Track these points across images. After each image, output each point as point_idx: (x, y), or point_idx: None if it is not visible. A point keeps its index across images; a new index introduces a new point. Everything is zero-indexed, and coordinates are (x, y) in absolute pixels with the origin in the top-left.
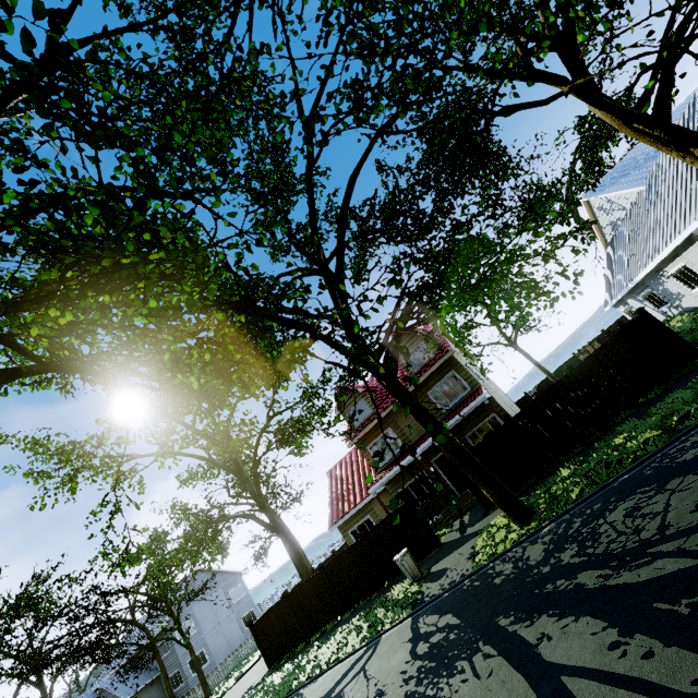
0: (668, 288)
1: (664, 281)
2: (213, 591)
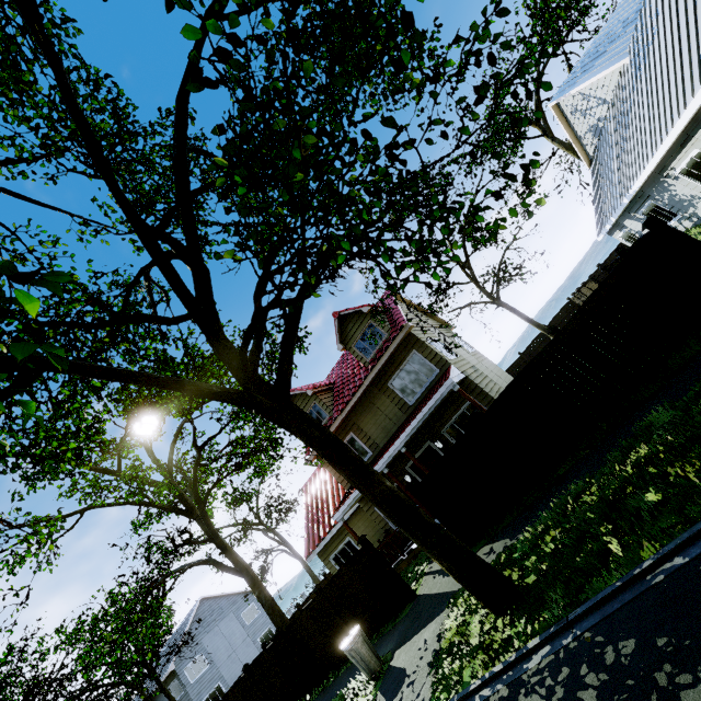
0: (676, 193)
1: (671, 185)
2: (223, 618)
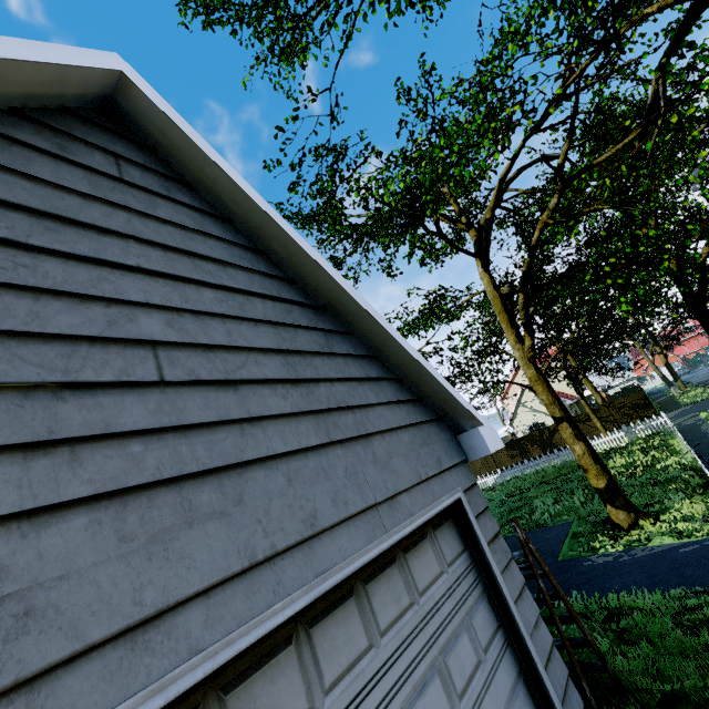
0: None
1: None
2: None
